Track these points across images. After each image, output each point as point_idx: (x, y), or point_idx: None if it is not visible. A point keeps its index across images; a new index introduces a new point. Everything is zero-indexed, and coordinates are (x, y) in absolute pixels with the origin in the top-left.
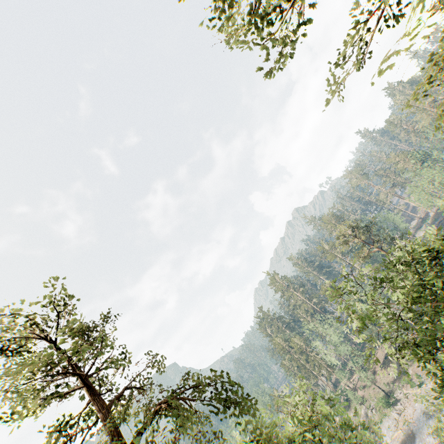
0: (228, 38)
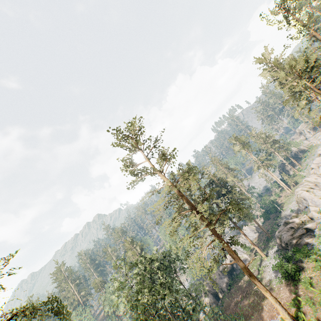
0: (123, 167)
